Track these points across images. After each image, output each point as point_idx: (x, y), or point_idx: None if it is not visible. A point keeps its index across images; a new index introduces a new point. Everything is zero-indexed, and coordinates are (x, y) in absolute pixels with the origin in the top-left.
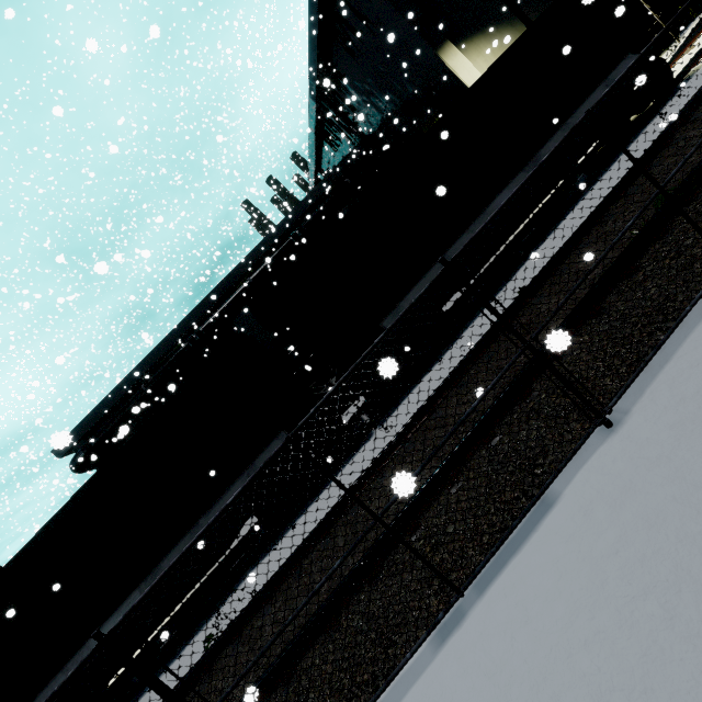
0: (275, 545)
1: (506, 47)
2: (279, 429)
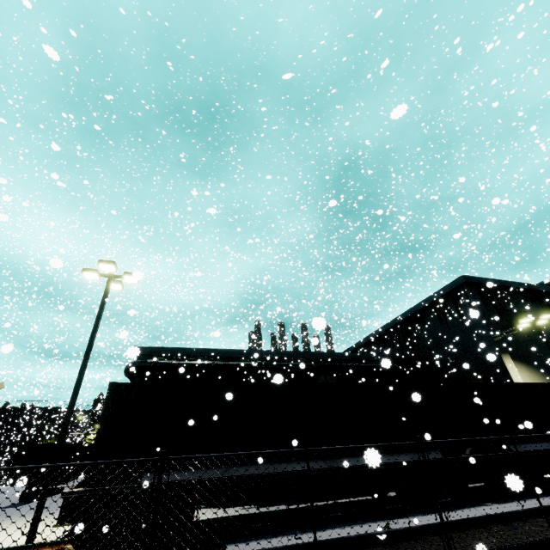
0: (411, 516)
1: (536, 380)
2: (435, 448)
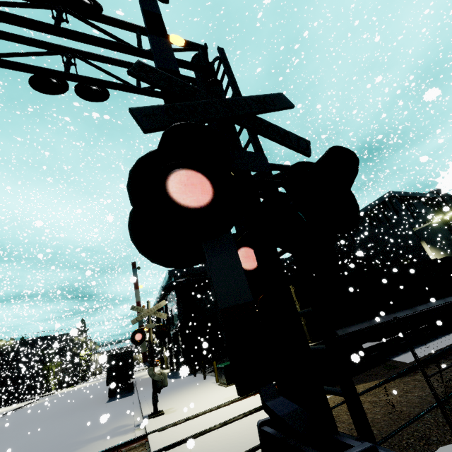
0: None
1: (440, 255)
2: (450, 295)
